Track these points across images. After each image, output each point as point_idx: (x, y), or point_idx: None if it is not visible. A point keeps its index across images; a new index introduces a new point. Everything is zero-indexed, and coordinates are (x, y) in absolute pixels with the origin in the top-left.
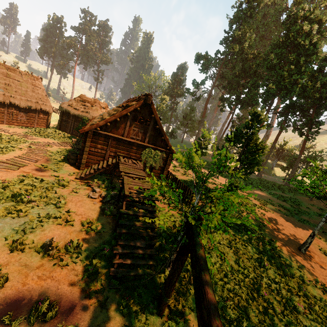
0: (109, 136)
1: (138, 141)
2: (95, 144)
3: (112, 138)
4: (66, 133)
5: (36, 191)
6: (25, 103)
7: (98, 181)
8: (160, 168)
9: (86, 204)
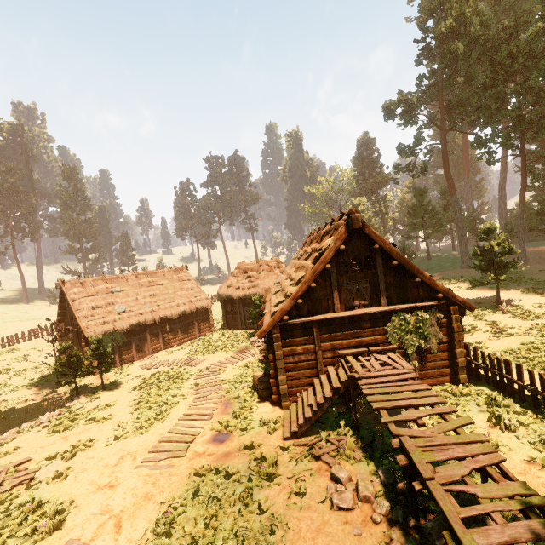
0: (310, 323)
1: (367, 309)
2: (291, 349)
3: (317, 324)
4: (238, 329)
5: (224, 516)
6: (177, 310)
7: (326, 429)
8: (441, 346)
9: (336, 541)
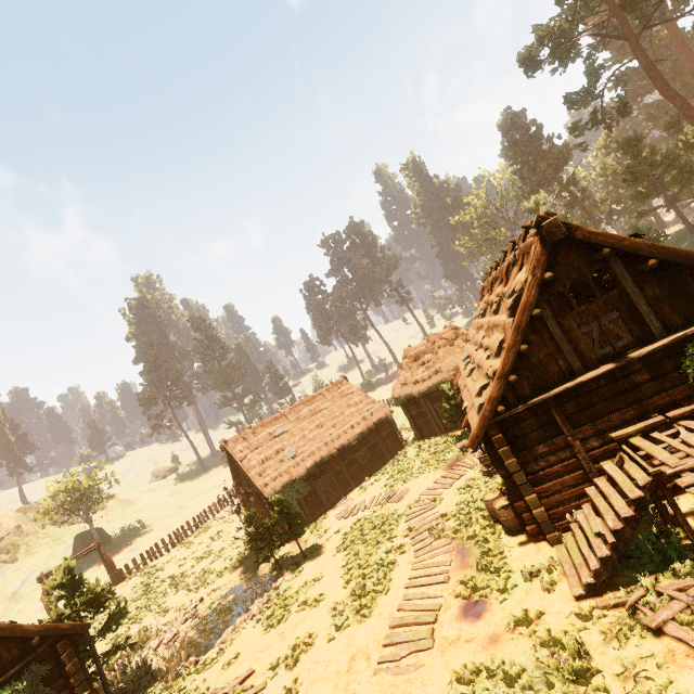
0: (541, 404)
1: (632, 352)
2: (527, 451)
3: (554, 403)
4: (436, 435)
5: None
6: (352, 434)
7: (645, 568)
8: None
9: None
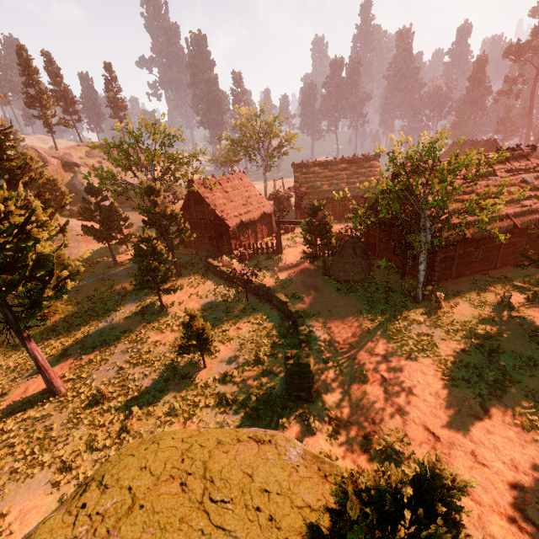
0: None
1: None
2: None
3: None
4: None
5: None
6: None
7: None
8: None
9: None
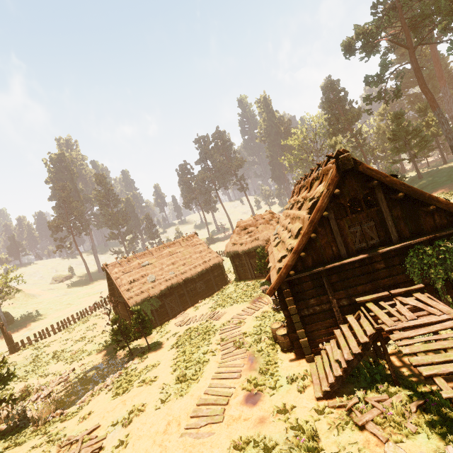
0: (317, 273)
1: (377, 249)
2: (303, 301)
3: (325, 274)
4: (249, 279)
5: None
6: (195, 271)
7: (360, 384)
8: None
9: None
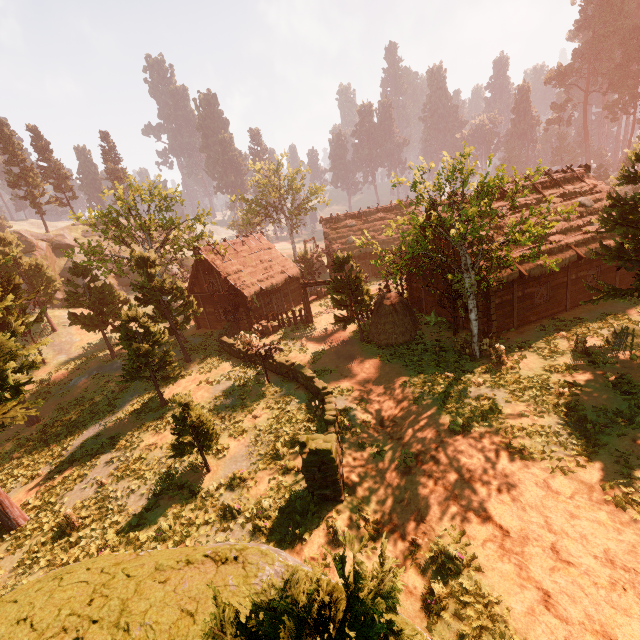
0: None
1: None
2: None
3: None
4: None
5: None
6: None
7: None
8: None
9: None
